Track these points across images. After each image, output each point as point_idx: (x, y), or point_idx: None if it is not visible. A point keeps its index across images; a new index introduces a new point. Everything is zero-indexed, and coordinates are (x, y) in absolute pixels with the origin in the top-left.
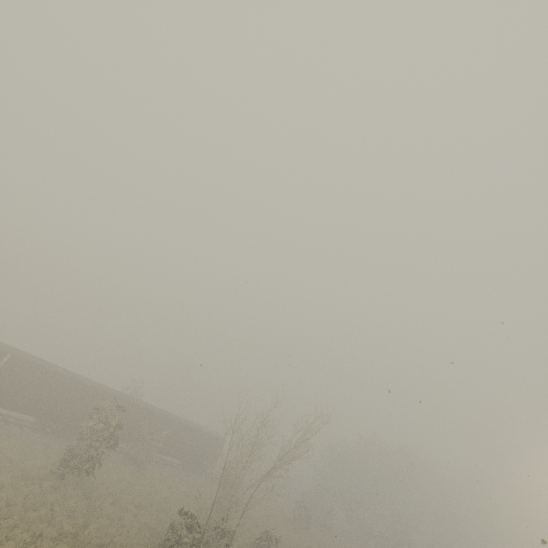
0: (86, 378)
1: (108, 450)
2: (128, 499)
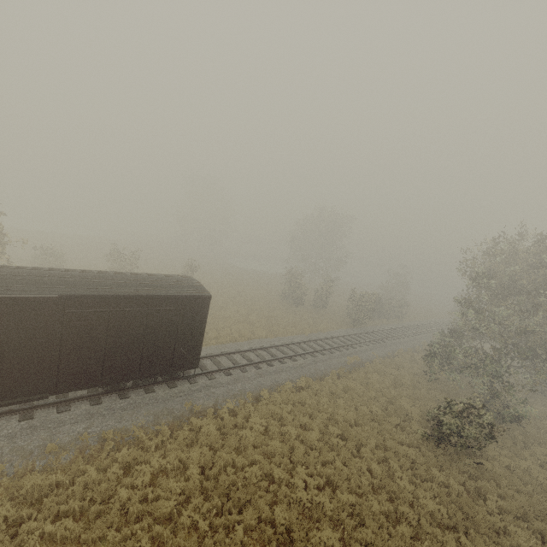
0: None
1: None
2: None
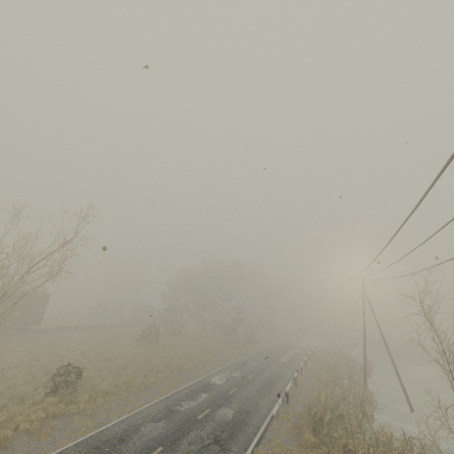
0: None
1: None
2: None
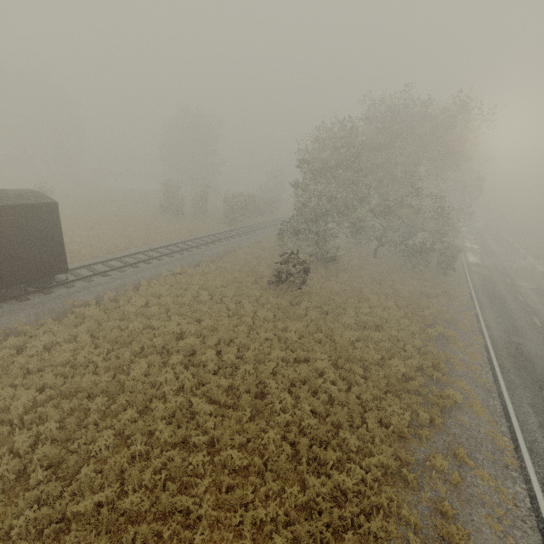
0: None
1: None
2: None
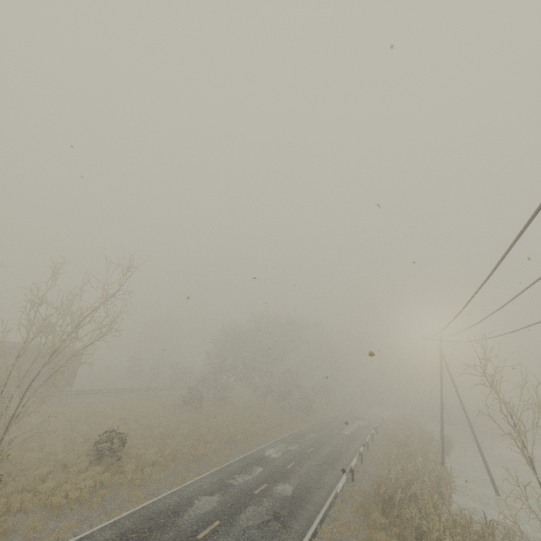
0: None
1: None
2: None
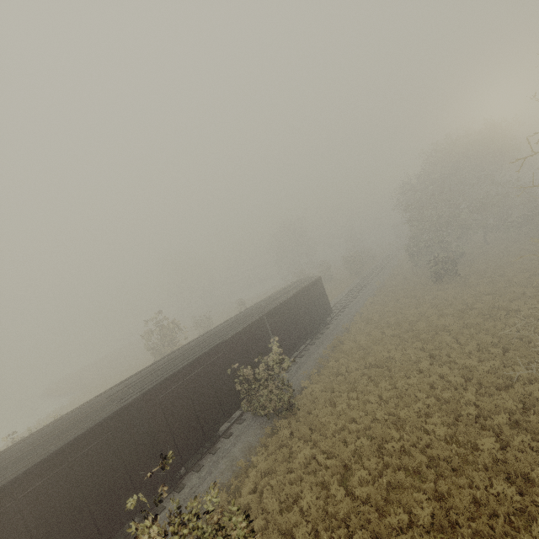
0: (51, 426)
1: (225, 438)
2: (398, 525)
